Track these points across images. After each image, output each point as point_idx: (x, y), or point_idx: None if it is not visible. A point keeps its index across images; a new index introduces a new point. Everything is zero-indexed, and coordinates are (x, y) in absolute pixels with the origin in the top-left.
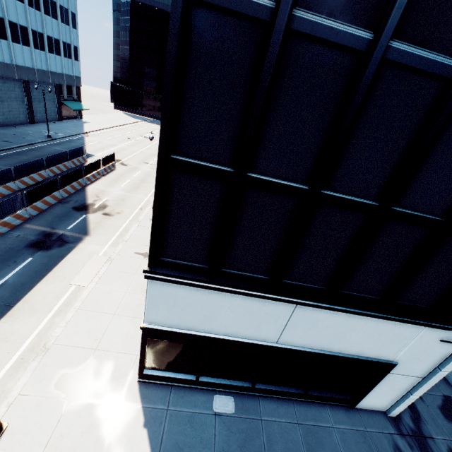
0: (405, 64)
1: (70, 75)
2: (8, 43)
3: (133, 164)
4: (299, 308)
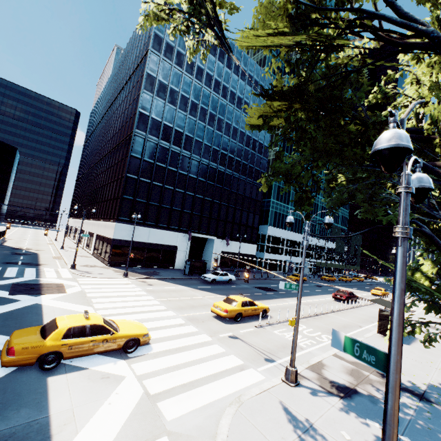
0: (156, 185)
1: None
2: None
3: (16, 239)
4: (151, 229)
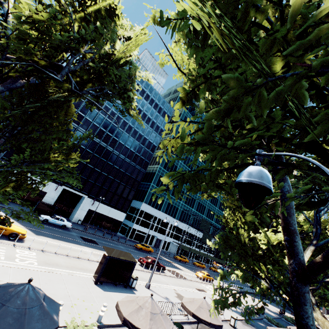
0: None
1: None
2: None
3: None
4: None
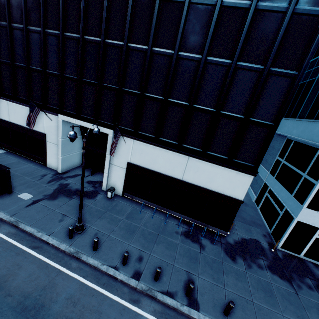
0: (0, 26)
1: None
2: None
3: None
4: (9, 103)
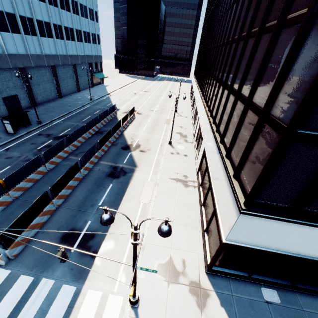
0: None
1: (96, 55)
2: (64, 41)
3: (144, 112)
4: None
